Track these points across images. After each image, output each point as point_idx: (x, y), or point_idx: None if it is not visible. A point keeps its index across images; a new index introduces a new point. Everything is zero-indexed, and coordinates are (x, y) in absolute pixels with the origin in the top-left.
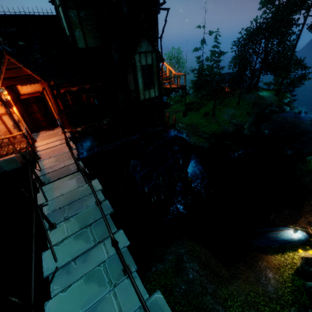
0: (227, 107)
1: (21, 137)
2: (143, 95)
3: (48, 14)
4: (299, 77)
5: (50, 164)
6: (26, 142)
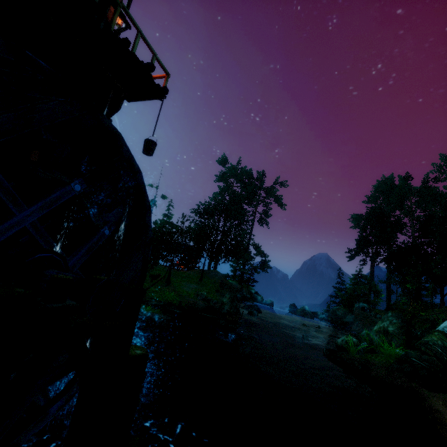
0: (186, 280)
1: None
2: None
3: None
4: (262, 263)
5: None
6: None
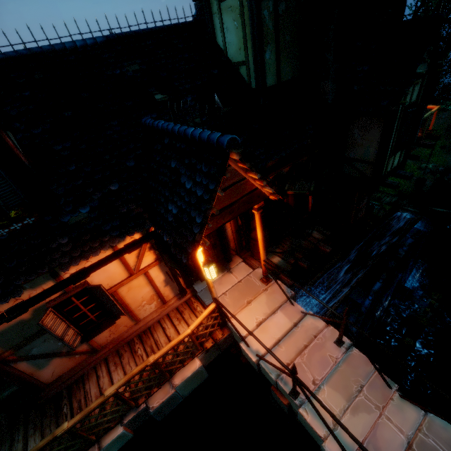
0: None
1: (176, 299)
2: (384, 167)
3: (186, 21)
4: None
5: (352, 424)
6: (191, 311)
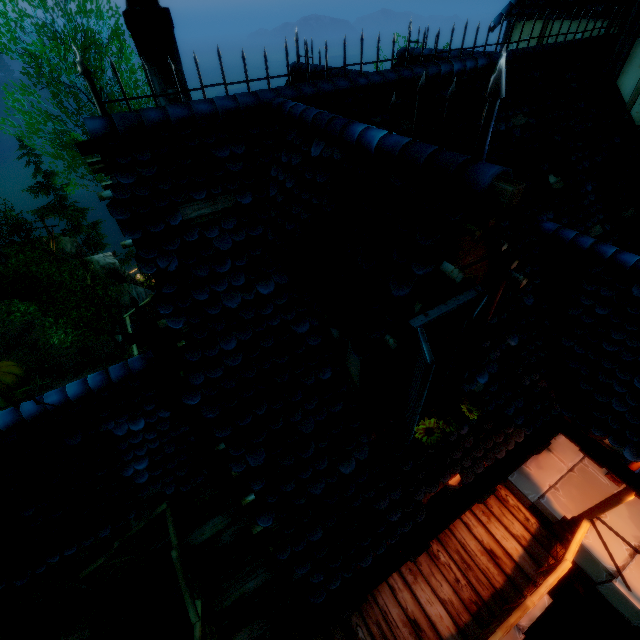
0: None
1: None
2: None
3: (584, 39)
4: None
5: None
6: (501, 503)
